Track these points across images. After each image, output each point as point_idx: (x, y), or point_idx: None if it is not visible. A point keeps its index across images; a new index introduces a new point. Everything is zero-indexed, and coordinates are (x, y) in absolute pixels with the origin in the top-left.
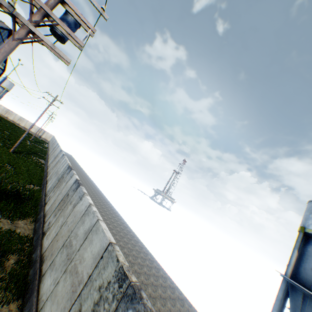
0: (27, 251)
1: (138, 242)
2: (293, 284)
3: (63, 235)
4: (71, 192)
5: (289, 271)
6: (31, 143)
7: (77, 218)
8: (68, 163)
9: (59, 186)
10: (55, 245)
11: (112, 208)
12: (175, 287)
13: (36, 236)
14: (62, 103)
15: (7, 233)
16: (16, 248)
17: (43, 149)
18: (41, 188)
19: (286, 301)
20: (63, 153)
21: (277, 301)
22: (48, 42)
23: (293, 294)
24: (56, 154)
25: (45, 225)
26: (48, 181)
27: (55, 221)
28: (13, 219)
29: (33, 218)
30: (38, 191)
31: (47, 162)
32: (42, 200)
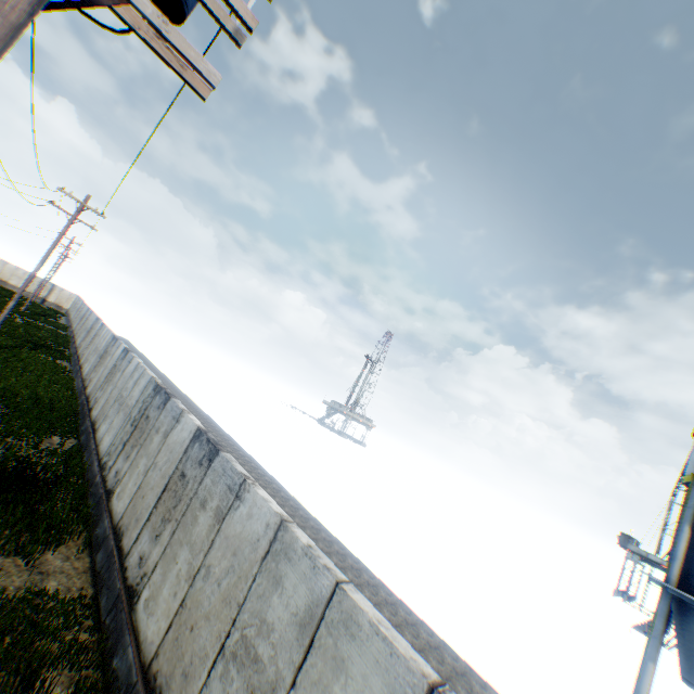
0: (93, 652)
1: (331, 542)
2: (684, 601)
3: (207, 611)
4: (194, 468)
5: (675, 573)
6: (25, 320)
7: (247, 560)
8: (151, 375)
9: (143, 445)
10: (187, 642)
11: (253, 464)
12: (440, 645)
13: (108, 597)
14: (102, 215)
15: (23, 604)
16: (62, 650)
17: (59, 332)
18: (81, 442)
19: (663, 632)
20: (125, 347)
21: (654, 639)
22: (144, 7)
23: (685, 621)
24: (102, 347)
25: (127, 564)
26: (99, 422)
27: (161, 556)
28: (30, 554)
29: (81, 536)
30: (77, 453)
31: (79, 368)
32: (93, 478)
